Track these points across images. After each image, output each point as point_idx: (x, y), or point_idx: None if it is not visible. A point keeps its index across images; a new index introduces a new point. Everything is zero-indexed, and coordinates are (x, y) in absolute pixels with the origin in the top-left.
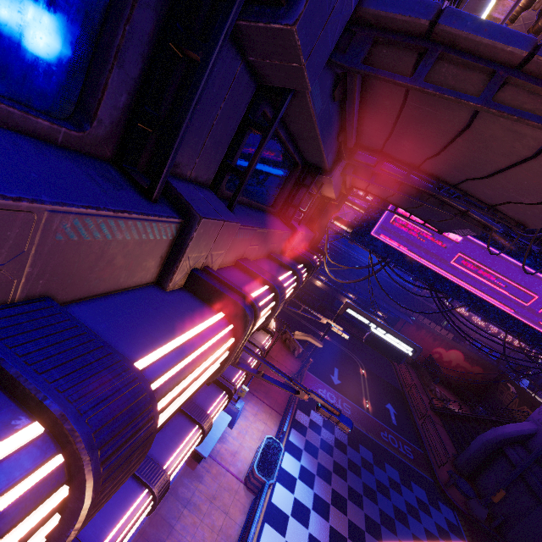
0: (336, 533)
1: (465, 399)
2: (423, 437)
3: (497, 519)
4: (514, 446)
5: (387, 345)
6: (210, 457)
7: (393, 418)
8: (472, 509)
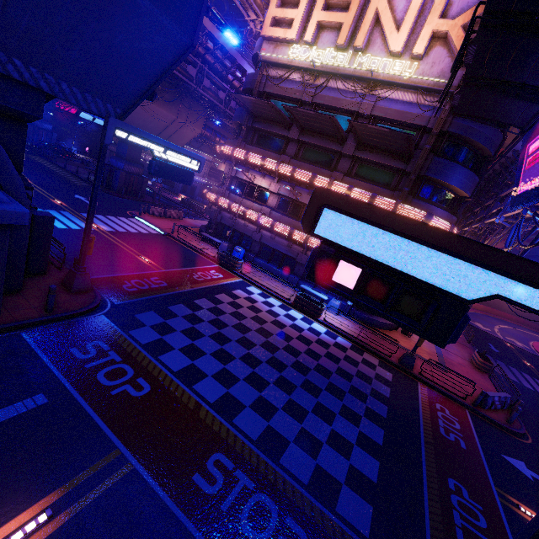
0: (283, 326)
1: None
2: None
3: None
4: None
5: None
6: None
7: None
8: None
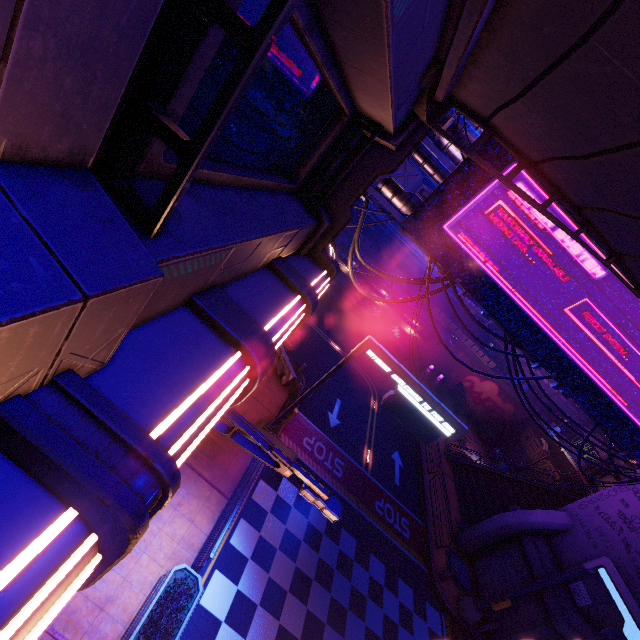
0: None
1: (484, 436)
2: (428, 501)
3: (490, 625)
4: (535, 538)
5: (416, 416)
6: None
7: (397, 475)
8: (464, 610)
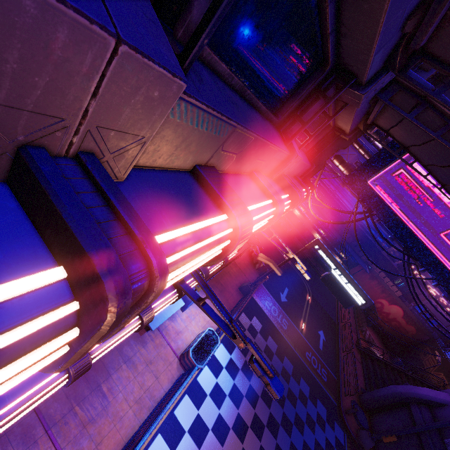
0: (241, 420)
1: (389, 347)
2: (341, 367)
3: None
4: (421, 406)
5: (341, 289)
6: (157, 329)
7: (321, 344)
8: (361, 438)
